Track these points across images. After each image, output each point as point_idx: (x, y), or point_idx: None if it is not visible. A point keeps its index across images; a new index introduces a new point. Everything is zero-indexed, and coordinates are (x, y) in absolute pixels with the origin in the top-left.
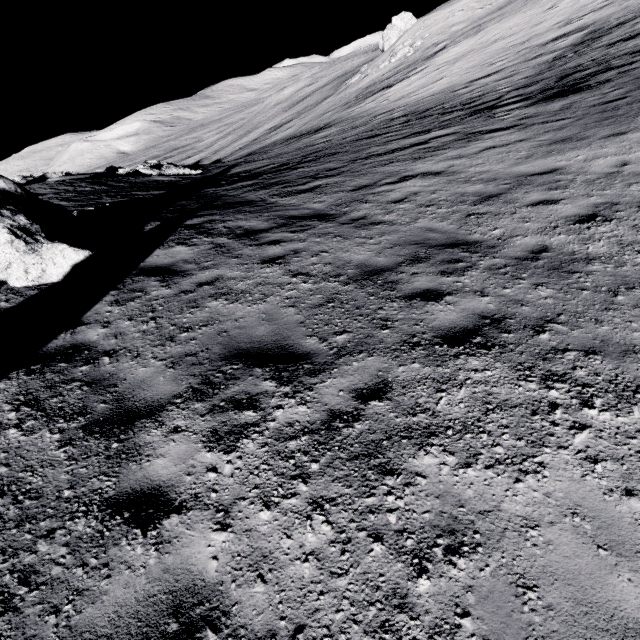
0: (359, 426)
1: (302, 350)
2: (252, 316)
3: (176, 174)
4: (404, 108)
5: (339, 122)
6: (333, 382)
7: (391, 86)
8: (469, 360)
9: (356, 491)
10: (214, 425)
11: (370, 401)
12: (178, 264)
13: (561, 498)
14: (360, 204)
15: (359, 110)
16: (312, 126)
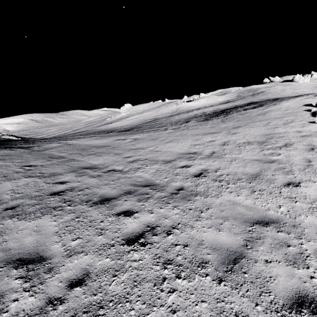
0: None
1: None
2: None
3: (8, 138)
4: (103, 129)
5: (88, 131)
6: None
7: (112, 123)
8: None
9: None
10: None
11: None
12: None
13: None
14: (36, 146)
15: (97, 128)
16: (83, 131)
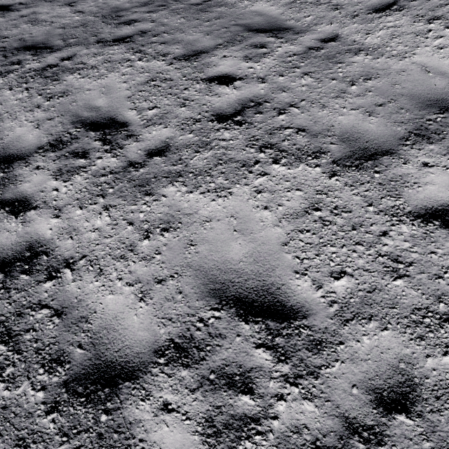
0: (55, 69)
1: (52, 45)
2: (40, 32)
3: None
4: None
5: None
6: (55, 55)
7: None
8: (115, 47)
9: (42, 85)
10: (1, 70)
11: (65, 61)
12: (15, 5)
13: (103, 84)
14: None
15: None
16: None
